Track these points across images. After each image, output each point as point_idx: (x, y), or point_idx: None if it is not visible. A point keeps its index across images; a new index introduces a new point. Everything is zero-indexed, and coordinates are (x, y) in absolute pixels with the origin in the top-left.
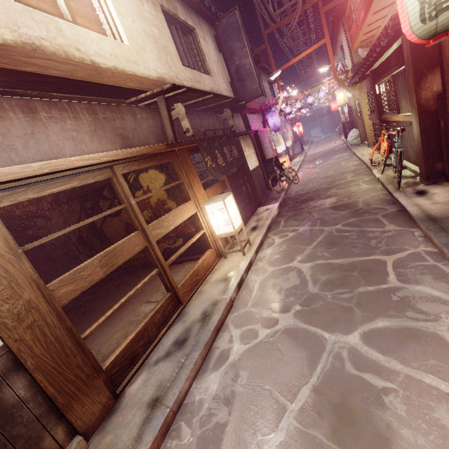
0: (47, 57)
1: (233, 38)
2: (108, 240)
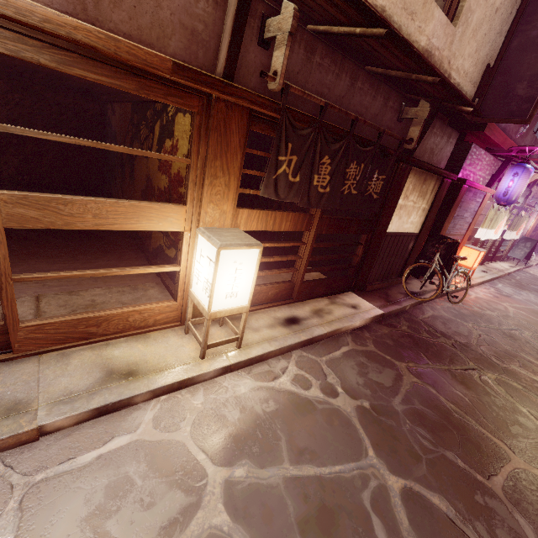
0: None
1: None
2: (134, 181)
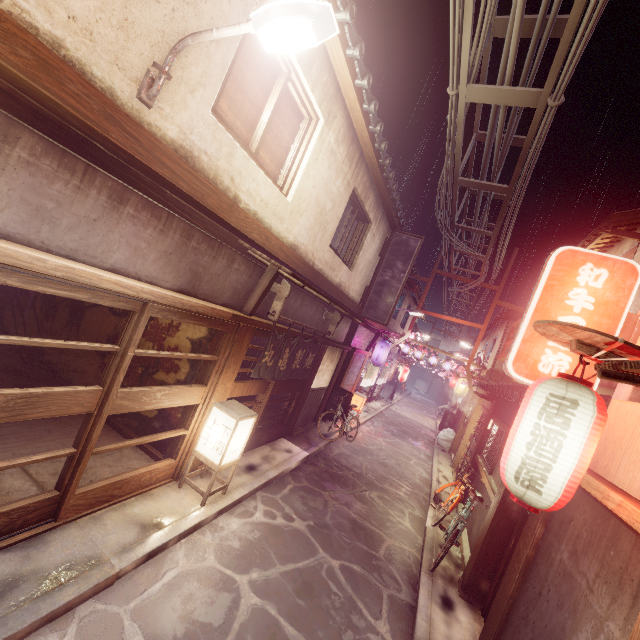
0: (192, 170)
1: (401, 256)
2: (78, 327)
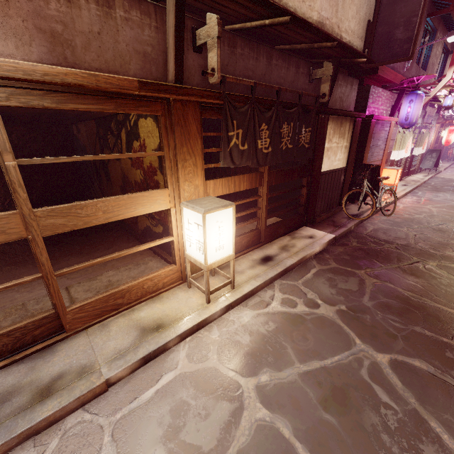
0: None
1: None
2: (111, 181)
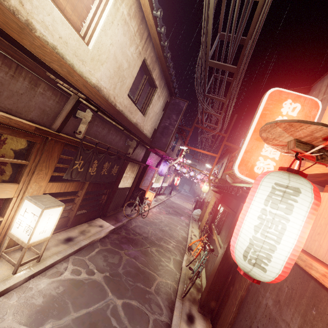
0: None
1: (175, 112)
2: None
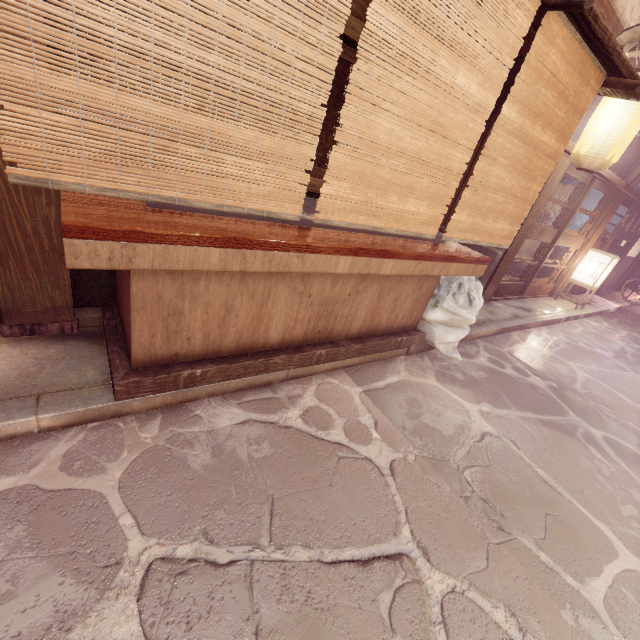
0: None
1: None
2: None
